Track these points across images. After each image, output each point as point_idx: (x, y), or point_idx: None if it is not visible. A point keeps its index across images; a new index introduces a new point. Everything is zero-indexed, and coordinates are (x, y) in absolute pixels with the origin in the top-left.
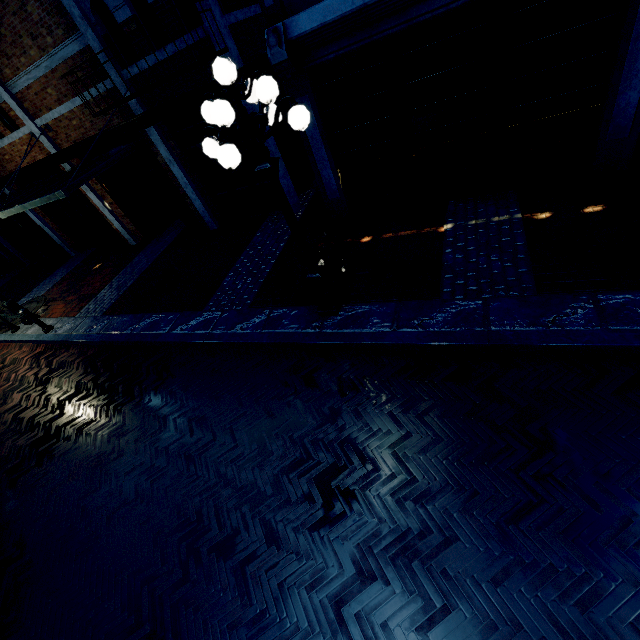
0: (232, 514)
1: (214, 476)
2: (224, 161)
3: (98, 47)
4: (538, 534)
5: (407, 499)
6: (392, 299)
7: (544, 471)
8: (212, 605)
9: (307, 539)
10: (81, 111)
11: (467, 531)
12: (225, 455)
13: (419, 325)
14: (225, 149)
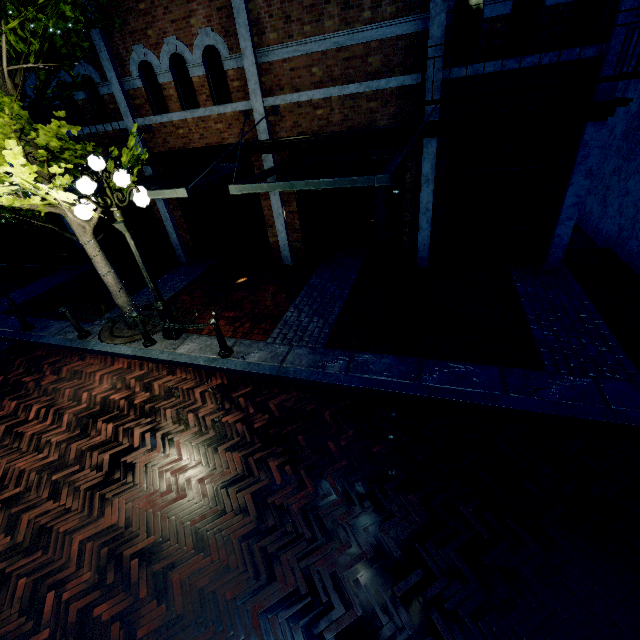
0: None
1: None
2: None
3: (438, 36)
4: None
5: None
6: None
7: None
8: None
9: None
10: (341, 101)
11: None
12: None
13: None
14: None
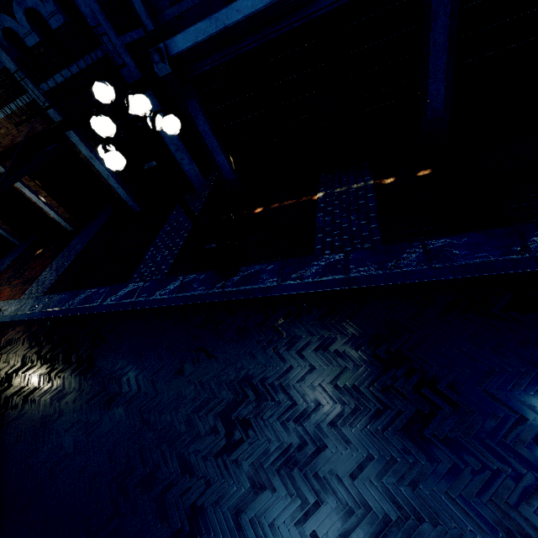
0: (154, 453)
1: (139, 423)
2: (110, 165)
3: (14, 68)
4: (383, 434)
5: (289, 420)
6: (278, 258)
7: (388, 384)
8: (138, 532)
9: (213, 464)
10: (7, 121)
11: (333, 439)
12: (148, 404)
13: (298, 278)
14: (109, 156)
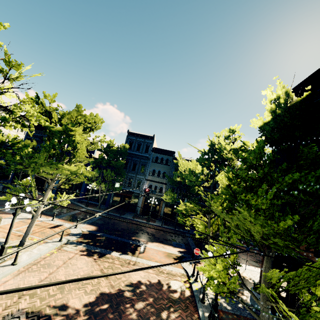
0: None
1: None
2: None
3: None
4: None
5: None
6: None
7: None
8: None
9: None
10: None
11: None
12: None
13: None
14: None
